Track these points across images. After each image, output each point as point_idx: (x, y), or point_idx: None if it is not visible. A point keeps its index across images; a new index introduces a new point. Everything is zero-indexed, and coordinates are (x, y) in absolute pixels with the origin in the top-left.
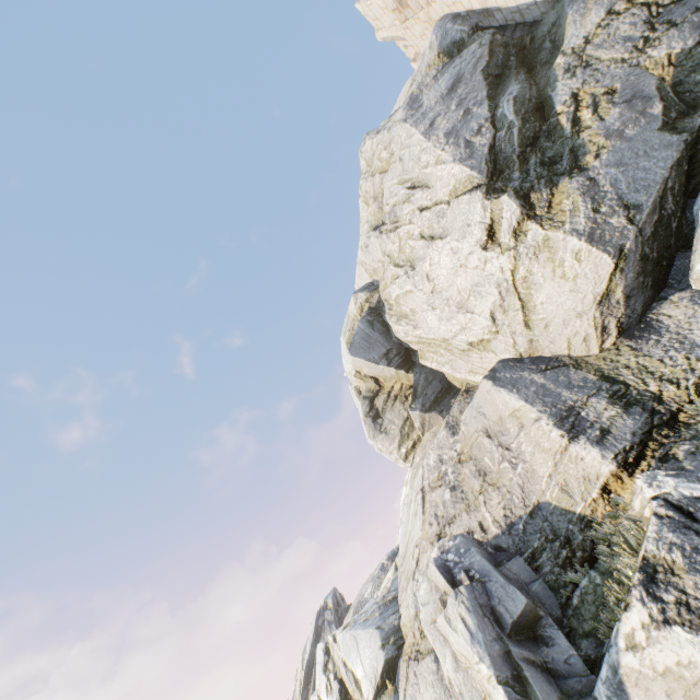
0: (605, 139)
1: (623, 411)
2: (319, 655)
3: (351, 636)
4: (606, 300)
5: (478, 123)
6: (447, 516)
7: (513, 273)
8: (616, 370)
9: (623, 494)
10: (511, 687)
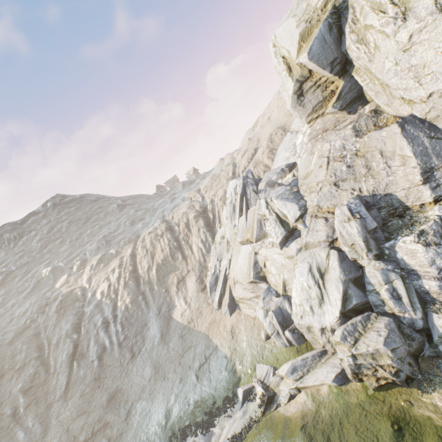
0: None
1: None
2: (263, 203)
3: (282, 203)
4: None
5: None
6: (342, 178)
7: None
8: None
9: (427, 207)
10: (365, 242)
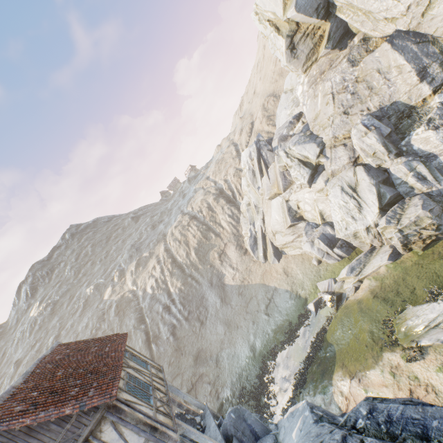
0: None
1: (442, 71)
2: (283, 155)
3: (301, 147)
4: None
5: None
6: (349, 105)
7: None
8: None
9: (428, 100)
10: (384, 147)
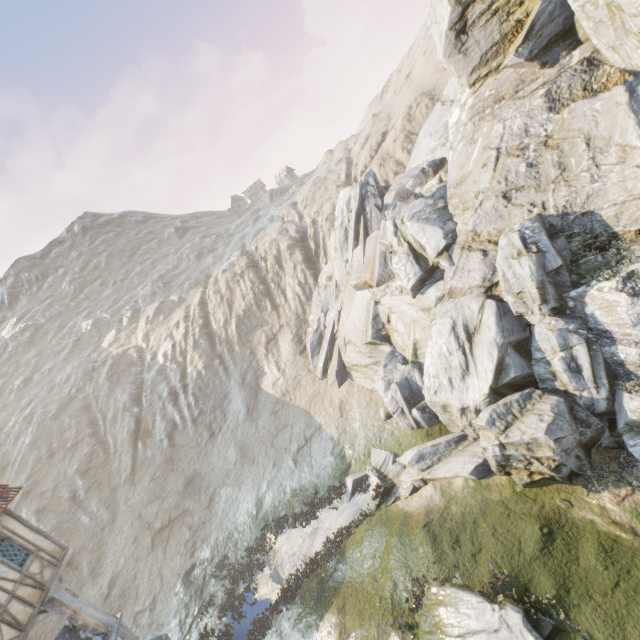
0: None
1: None
2: (390, 227)
3: (419, 227)
4: None
5: None
6: (516, 185)
7: None
8: None
9: None
10: (539, 290)
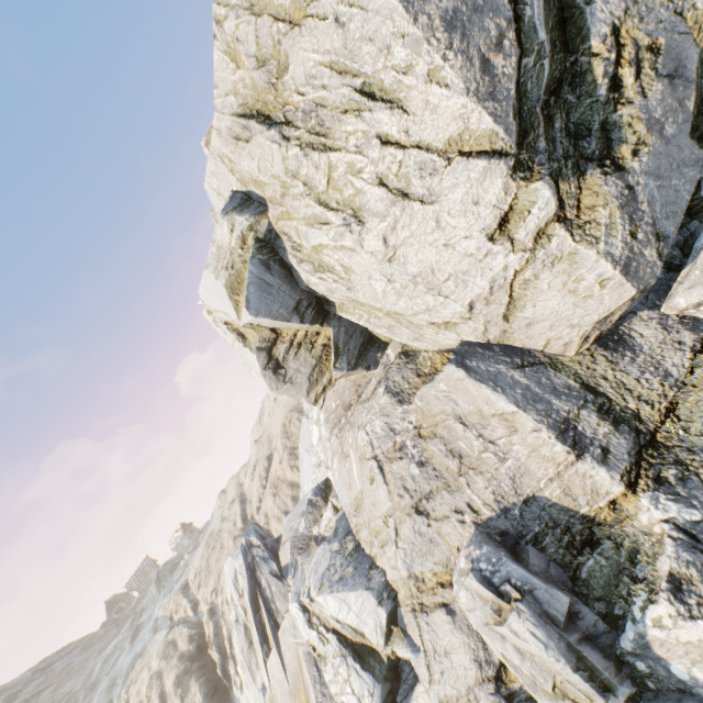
0: (647, 130)
1: (615, 429)
2: (297, 614)
3: (336, 598)
4: (604, 319)
5: (497, 22)
6: (422, 491)
7: (517, 274)
8: (594, 379)
9: (626, 505)
10: (579, 669)
